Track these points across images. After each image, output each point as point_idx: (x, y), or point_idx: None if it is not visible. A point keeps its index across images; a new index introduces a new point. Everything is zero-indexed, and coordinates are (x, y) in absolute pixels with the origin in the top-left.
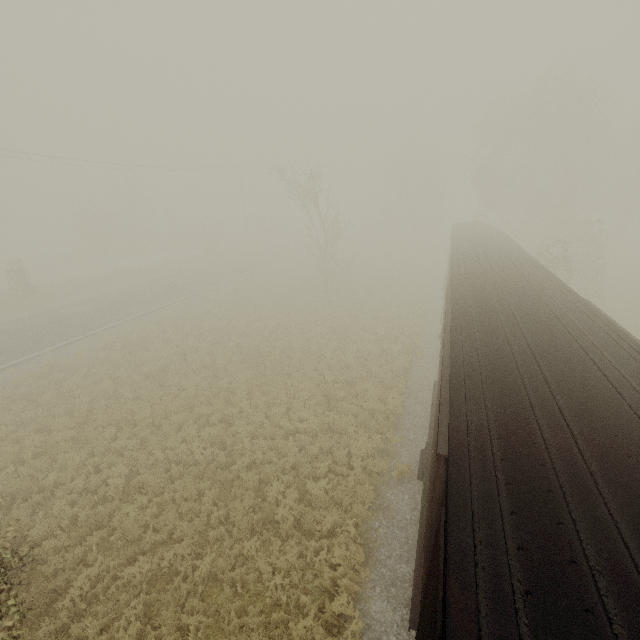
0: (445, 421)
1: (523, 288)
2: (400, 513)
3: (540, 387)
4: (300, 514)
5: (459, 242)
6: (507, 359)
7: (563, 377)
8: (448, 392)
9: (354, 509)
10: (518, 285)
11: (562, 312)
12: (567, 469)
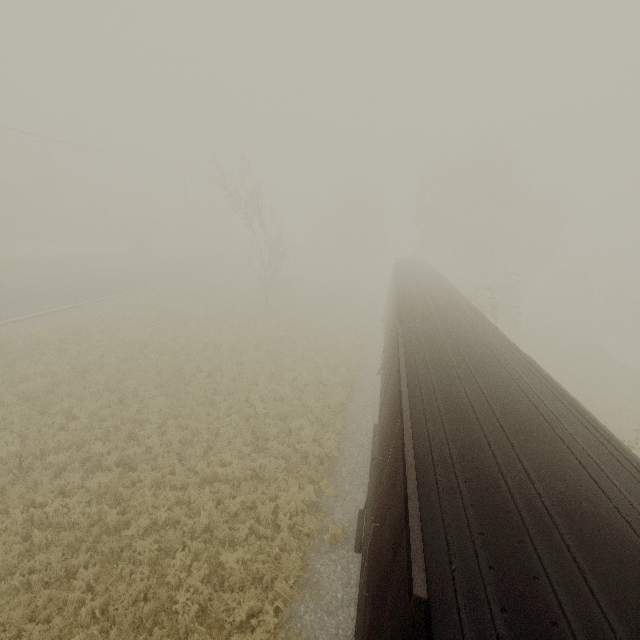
0: (417, 530)
1: (472, 337)
2: (331, 591)
3: (520, 477)
4: (207, 600)
5: (403, 278)
6: (475, 431)
7: (540, 462)
8: (415, 478)
9: (276, 587)
10: (467, 333)
11: (513, 370)
12: (588, 632)
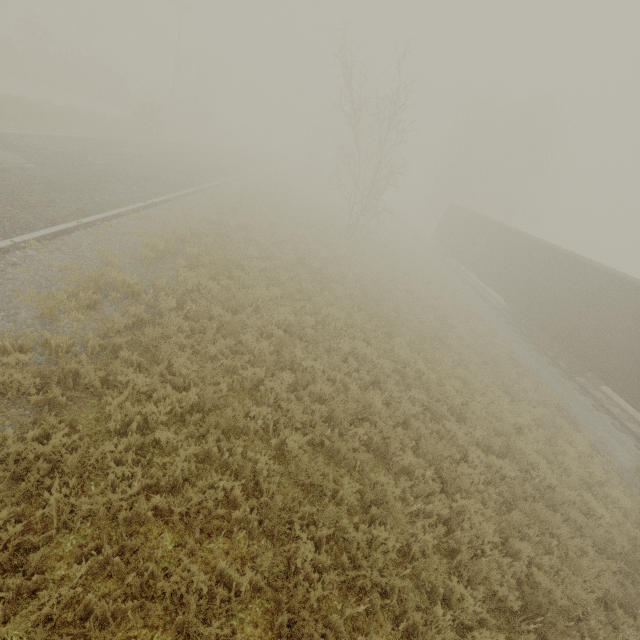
0: None
1: None
2: None
3: None
4: None
5: (534, 238)
6: None
7: None
8: None
9: None
10: None
11: None
12: None
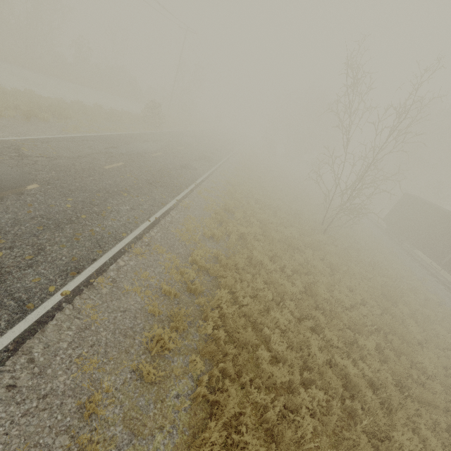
0: None
1: None
2: None
3: None
4: None
5: None
6: None
7: None
8: None
9: None
10: None
11: None
12: None
